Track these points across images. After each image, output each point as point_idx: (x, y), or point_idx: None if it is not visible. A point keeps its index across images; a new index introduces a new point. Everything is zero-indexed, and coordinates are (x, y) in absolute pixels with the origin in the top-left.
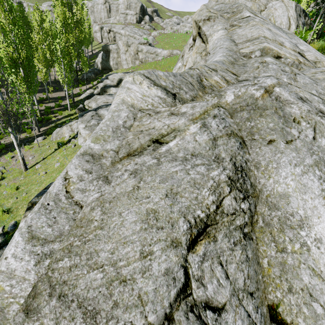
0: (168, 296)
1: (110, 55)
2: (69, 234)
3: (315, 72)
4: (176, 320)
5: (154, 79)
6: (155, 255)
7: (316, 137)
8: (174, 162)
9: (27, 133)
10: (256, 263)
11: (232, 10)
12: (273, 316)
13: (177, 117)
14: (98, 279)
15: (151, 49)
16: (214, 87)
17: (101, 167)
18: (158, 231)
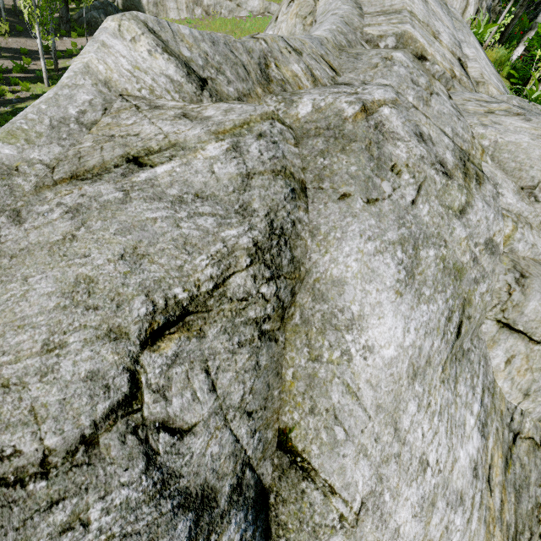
0: (91, 411)
1: None
2: None
3: (468, 99)
4: (102, 444)
5: (166, 38)
6: (69, 349)
7: (416, 202)
8: (155, 203)
9: None
10: (273, 374)
11: None
12: (283, 443)
13: (190, 123)
14: None
15: None
16: (288, 84)
17: (11, 192)
18: (86, 312)
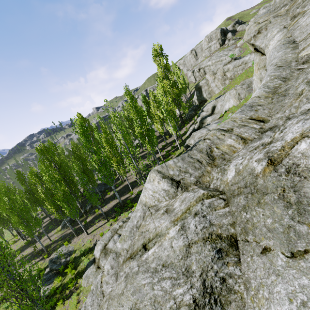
0: None
1: (202, 89)
2: None
3: None
4: None
5: (164, 171)
6: None
7: None
8: (146, 274)
9: None
10: None
11: None
12: None
13: (166, 216)
14: None
15: (237, 63)
16: (226, 154)
17: (118, 264)
18: None
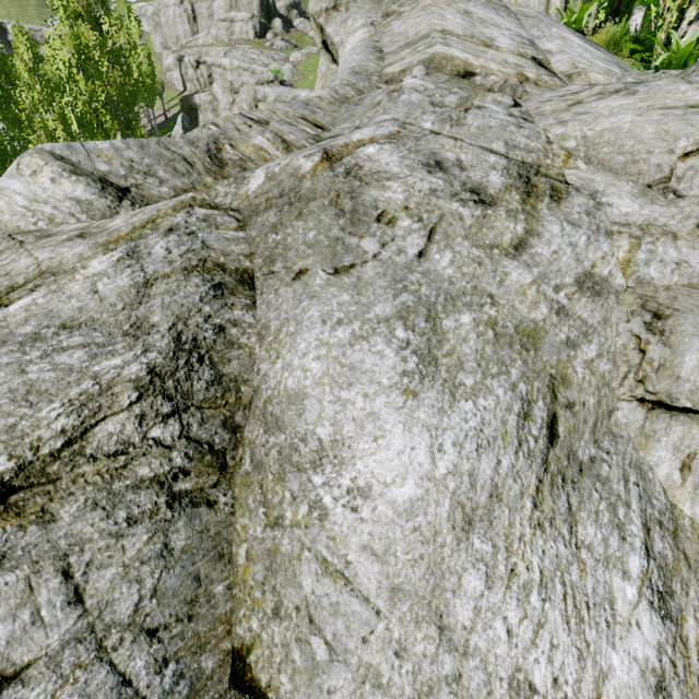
0: None
1: (200, 116)
2: None
3: (547, 100)
4: None
5: (78, 160)
6: None
7: (427, 252)
8: None
9: None
10: (208, 558)
11: None
12: (239, 674)
13: (80, 242)
14: None
15: (284, 93)
16: (250, 161)
17: None
18: None
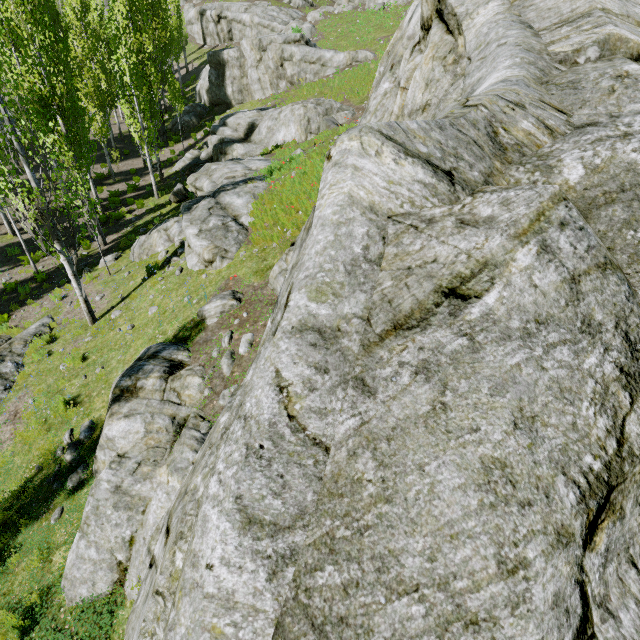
0: None
1: (227, 72)
2: (318, 511)
3: None
4: None
5: (401, 140)
6: (535, 568)
7: None
8: (508, 344)
9: (82, 248)
10: None
11: None
12: None
13: (479, 231)
14: (417, 616)
15: (310, 53)
16: (524, 146)
17: (344, 358)
18: (523, 511)
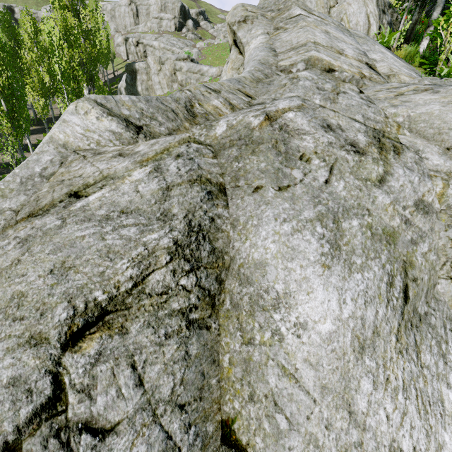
0: (13, 416)
1: (138, 76)
2: None
3: (379, 90)
4: (24, 450)
5: (111, 106)
6: None
7: (330, 180)
8: (85, 223)
9: None
10: (208, 361)
11: (278, 7)
12: (226, 436)
13: (122, 159)
14: None
15: (193, 67)
16: (211, 114)
17: None
18: (12, 323)
